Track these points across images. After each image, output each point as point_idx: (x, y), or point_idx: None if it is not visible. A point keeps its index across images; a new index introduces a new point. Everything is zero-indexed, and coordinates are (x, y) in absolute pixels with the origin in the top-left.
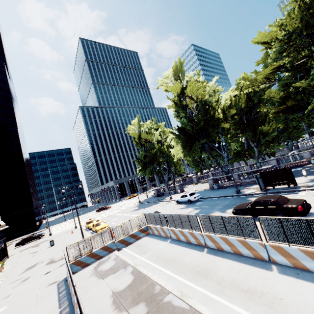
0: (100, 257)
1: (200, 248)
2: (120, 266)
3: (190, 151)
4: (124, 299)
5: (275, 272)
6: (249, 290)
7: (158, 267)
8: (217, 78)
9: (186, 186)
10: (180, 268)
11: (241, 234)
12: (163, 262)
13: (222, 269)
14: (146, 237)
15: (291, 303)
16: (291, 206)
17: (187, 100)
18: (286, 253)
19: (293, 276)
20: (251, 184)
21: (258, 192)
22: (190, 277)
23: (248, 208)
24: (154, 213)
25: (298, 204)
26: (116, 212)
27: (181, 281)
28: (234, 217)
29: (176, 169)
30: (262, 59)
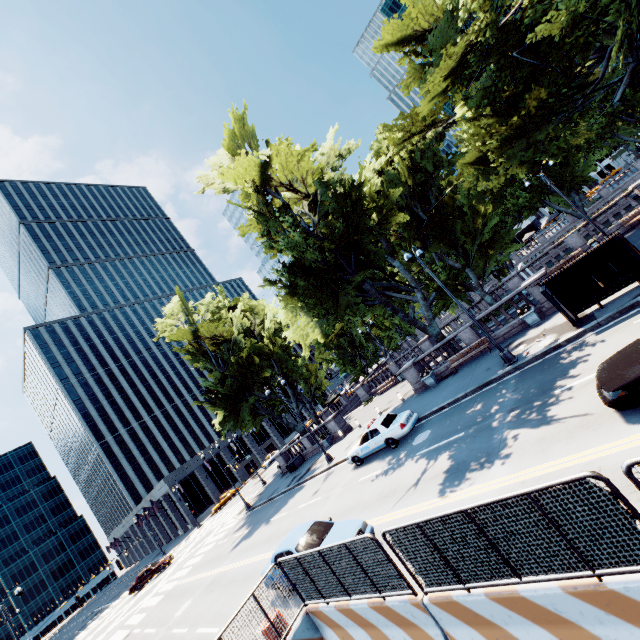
0: None
1: None
2: None
3: (336, 314)
4: None
5: None
6: None
7: None
8: (334, 130)
9: (347, 417)
10: None
11: None
12: None
13: None
14: None
15: None
16: None
17: (284, 199)
18: None
19: None
20: (515, 335)
21: (572, 333)
22: None
23: None
24: (321, 549)
25: None
26: (186, 571)
27: None
28: None
29: (311, 384)
30: (411, 76)
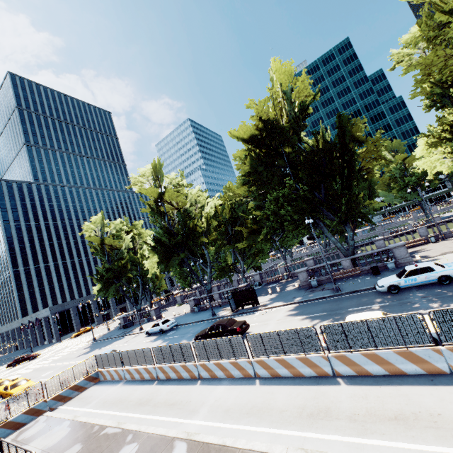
0: (22, 425)
1: (152, 382)
2: (53, 425)
3: (167, 267)
4: (57, 449)
5: (198, 385)
6: (174, 403)
7: (102, 412)
8: (199, 187)
9: (167, 309)
10: (125, 405)
11: (183, 360)
12: (109, 406)
13: (162, 394)
14: (94, 386)
15: (194, 402)
16: (233, 328)
17: (167, 206)
18: (207, 368)
19: (207, 384)
20: None
21: (229, 314)
22: (131, 410)
23: (205, 333)
24: (107, 353)
25: (238, 326)
26: (49, 361)
27: (122, 415)
28: (178, 344)
29: (156, 285)
30: None
